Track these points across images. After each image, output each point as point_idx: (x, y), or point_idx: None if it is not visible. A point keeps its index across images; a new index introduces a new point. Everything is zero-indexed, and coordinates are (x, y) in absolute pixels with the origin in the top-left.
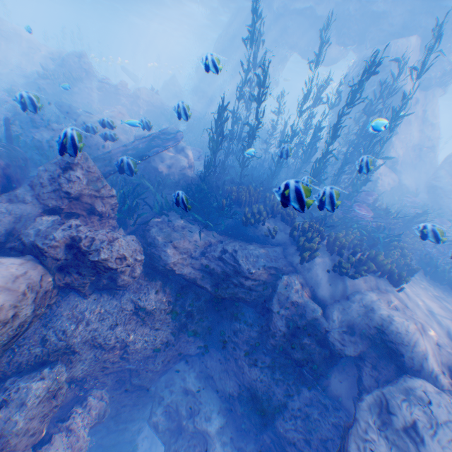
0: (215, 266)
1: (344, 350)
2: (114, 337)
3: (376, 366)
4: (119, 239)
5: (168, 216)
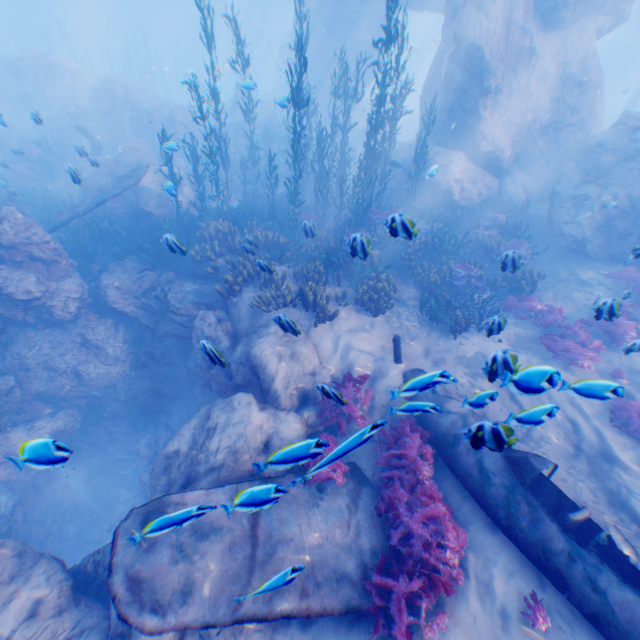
0: (154, 305)
1: (236, 379)
2: (66, 363)
3: (256, 393)
4: (31, 278)
5: (125, 259)
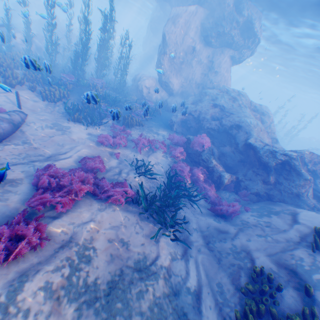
0: None
1: None
2: None
3: None
4: None
5: None
